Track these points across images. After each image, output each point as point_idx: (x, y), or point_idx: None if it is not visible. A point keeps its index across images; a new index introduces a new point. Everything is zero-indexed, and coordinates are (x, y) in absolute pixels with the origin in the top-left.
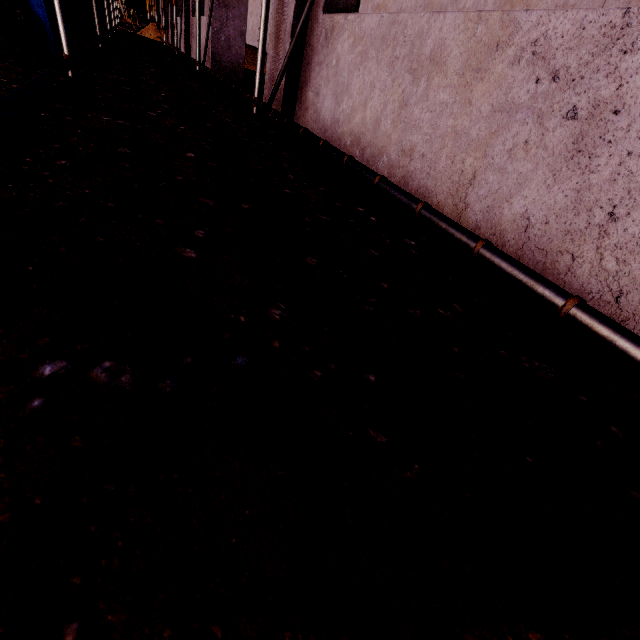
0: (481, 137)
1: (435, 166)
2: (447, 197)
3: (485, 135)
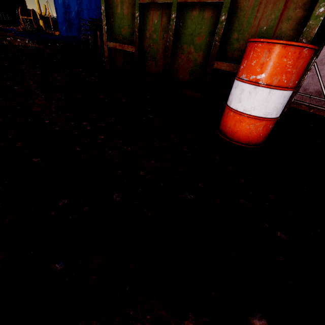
0: None
1: None
2: None
3: None
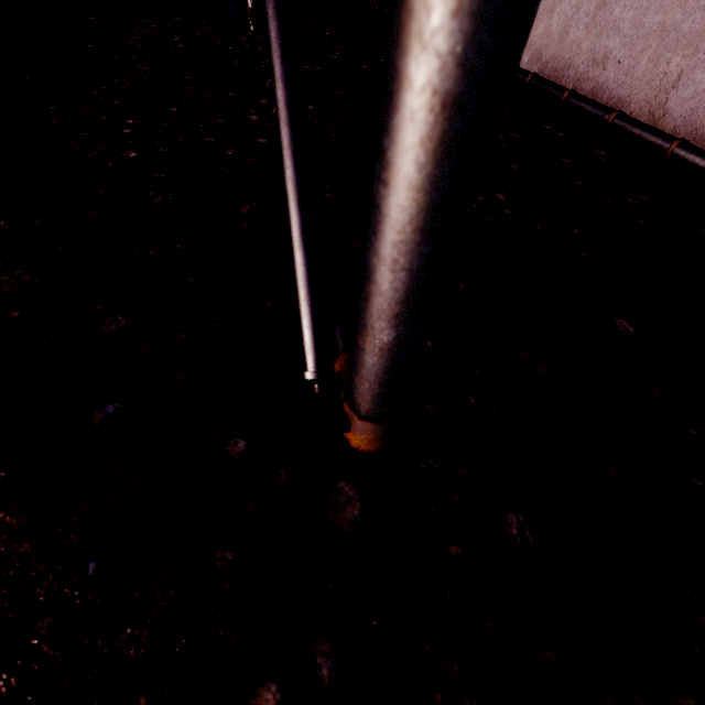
0: (694, 31)
1: (632, 72)
2: (643, 106)
3: (699, 28)
